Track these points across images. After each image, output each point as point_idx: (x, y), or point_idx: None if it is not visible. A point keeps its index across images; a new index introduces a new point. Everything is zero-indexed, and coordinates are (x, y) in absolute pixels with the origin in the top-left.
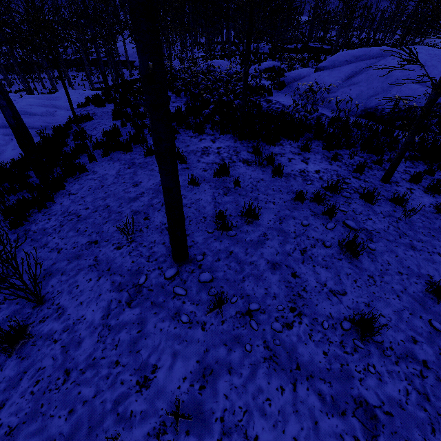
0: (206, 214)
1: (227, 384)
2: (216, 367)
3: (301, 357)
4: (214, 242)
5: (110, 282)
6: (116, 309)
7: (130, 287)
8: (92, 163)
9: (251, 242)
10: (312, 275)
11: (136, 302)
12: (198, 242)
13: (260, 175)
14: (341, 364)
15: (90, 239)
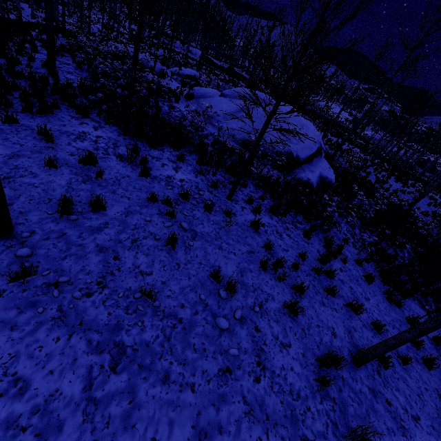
0: (53, 196)
1: (4, 337)
2: None
3: (87, 316)
4: (50, 223)
5: None
6: None
7: None
8: None
9: (89, 227)
10: (132, 259)
11: None
12: (32, 221)
13: (129, 172)
14: (118, 321)
15: None
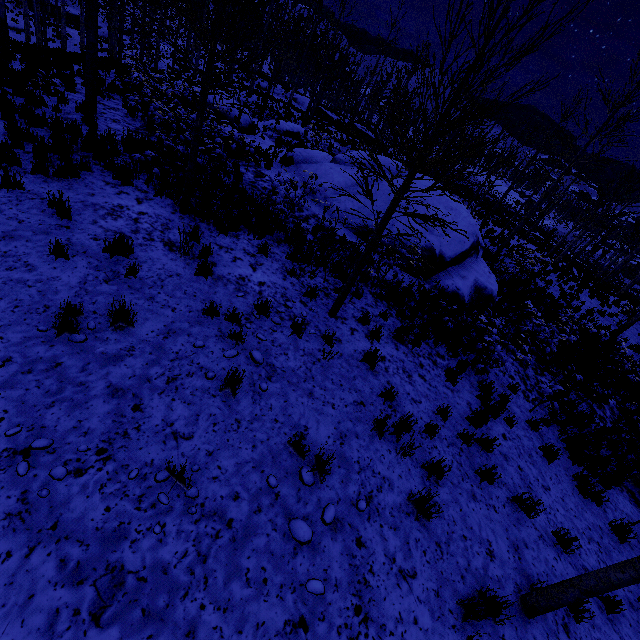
0: (53, 302)
1: None
2: None
3: (69, 513)
4: (39, 346)
5: None
6: None
7: None
8: None
9: (102, 355)
10: (163, 410)
11: None
12: (10, 341)
13: (180, 268)
14: (121, 523)
15: None
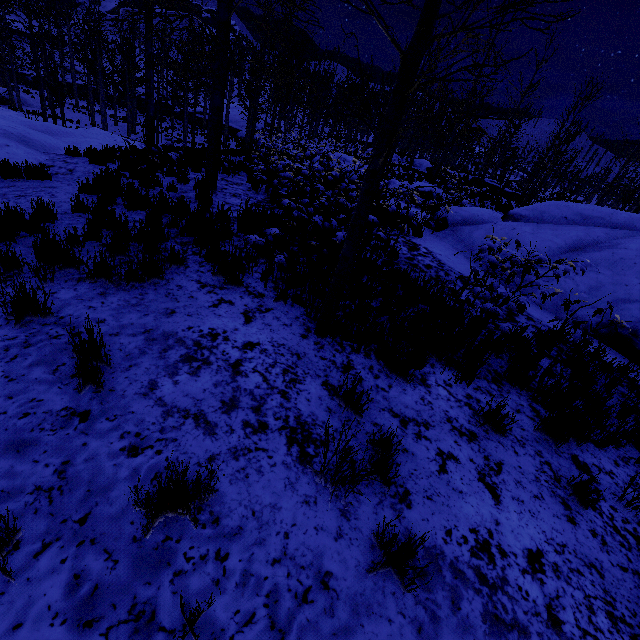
0: None
1: None
2: None
3: None
4: None
5: None
6: None
7: None
8: None
9: None
10: None
11: None
12: None
13: (327, 541)
14: None
15: None
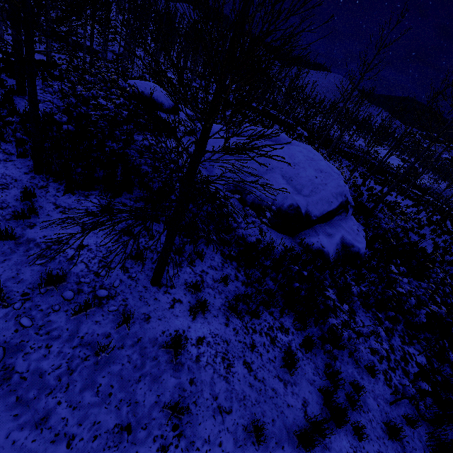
0: None
1: None
2: None
3: None
4: None
5: None
6: None
7: None
8: None
9: None
10: None
11: None
12: None
13: None
14: None
15: None
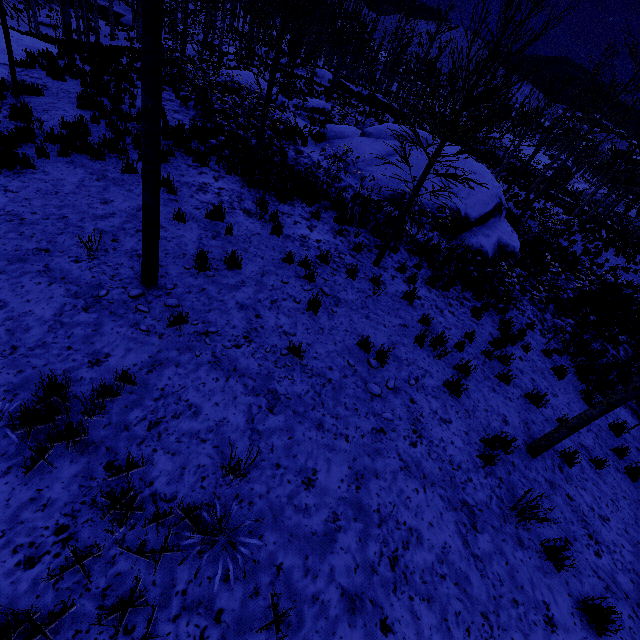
0: (187, 252)
1: (172, 372)
2: (166, 362)
3: (240, 364)
4: (189, 278)
5: (65, 289)
6: (70, 311)
7: (88, 297)
8: (42, 160)
9: (227, 285)
10: (274, 319)
11: (94, 309)
12: (172, 275)
13: (258, 229)
14: (269, 372)
15: (39, 246)
